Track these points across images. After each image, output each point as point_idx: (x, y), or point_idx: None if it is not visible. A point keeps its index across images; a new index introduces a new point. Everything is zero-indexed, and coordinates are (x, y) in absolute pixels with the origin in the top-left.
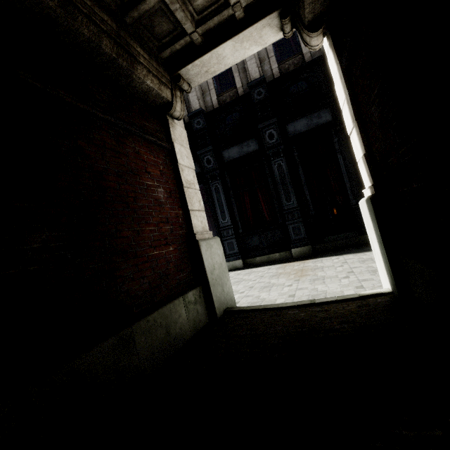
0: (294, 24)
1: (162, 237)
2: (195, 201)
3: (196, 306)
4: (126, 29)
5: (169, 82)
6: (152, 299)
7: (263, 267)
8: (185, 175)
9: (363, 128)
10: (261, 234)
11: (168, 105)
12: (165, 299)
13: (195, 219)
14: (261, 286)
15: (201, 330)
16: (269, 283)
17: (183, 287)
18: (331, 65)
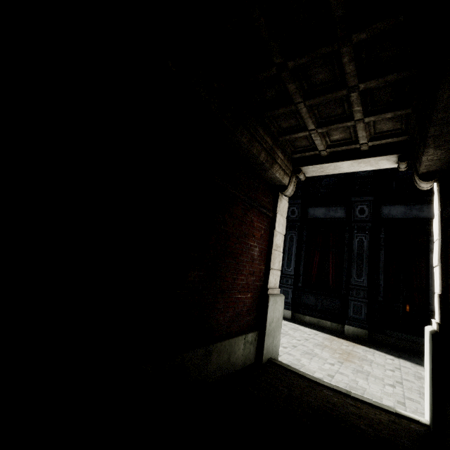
0: (410, 164)
1: (246, 285)
2: (276, 261)
3: (250, 346)
4: (277, 142)
5: (290, 172)
6: (227, 330)
7: (310, 329)
8: (277, 239)
9: (445, 272)
10: (319, 296)
11: (283, 186)
12: (234, 332)
13: (272, 276)
14: (303, 350)
15: (248, 366)
16: (312, 351)
17: (247, 327)
18: (435, 204)
